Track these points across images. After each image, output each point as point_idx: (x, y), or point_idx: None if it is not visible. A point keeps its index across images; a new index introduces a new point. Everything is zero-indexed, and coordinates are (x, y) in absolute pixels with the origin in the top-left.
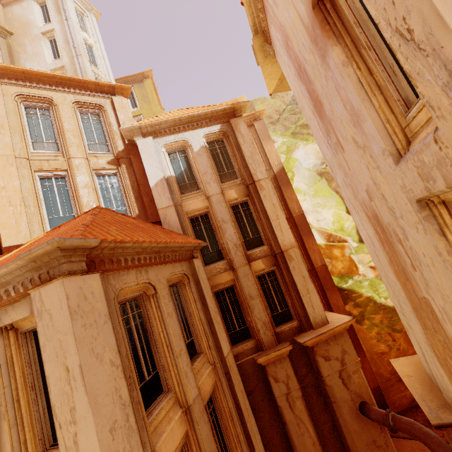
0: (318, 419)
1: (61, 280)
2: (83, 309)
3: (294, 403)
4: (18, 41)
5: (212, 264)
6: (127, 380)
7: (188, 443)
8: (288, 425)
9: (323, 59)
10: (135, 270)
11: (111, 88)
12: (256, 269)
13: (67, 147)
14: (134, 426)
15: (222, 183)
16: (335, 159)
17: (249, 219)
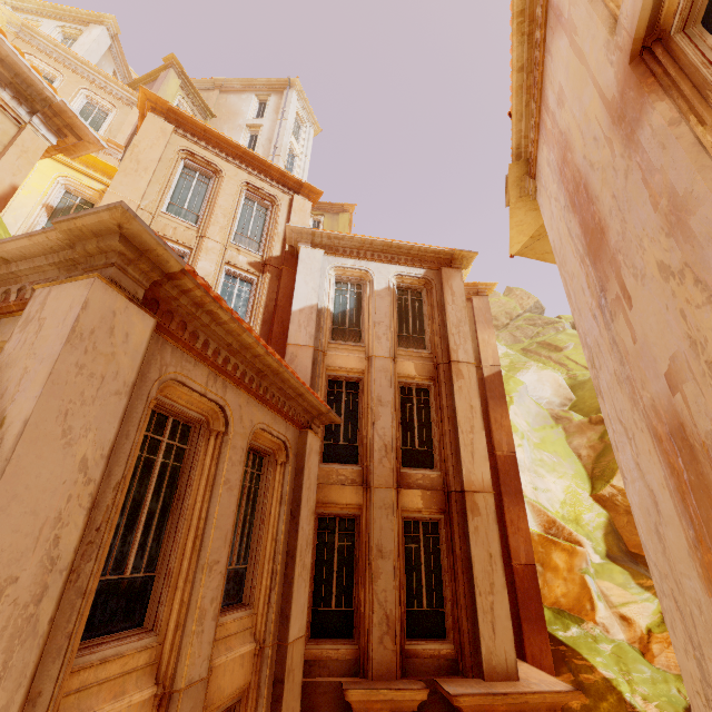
0: None
1: (92, 279)
2: (96, 344)
3: None
4: (217, 125)
5: (335, 464)
6: (90, 530)
7: None
8: None
9: (630, 139)
10: (213, 372)
11: (298, 186)
12: (407, 504)
13: (208, 223)
14: (42, 626)
15: (399, 348)
16: (607, 335)
17: (423, 417)
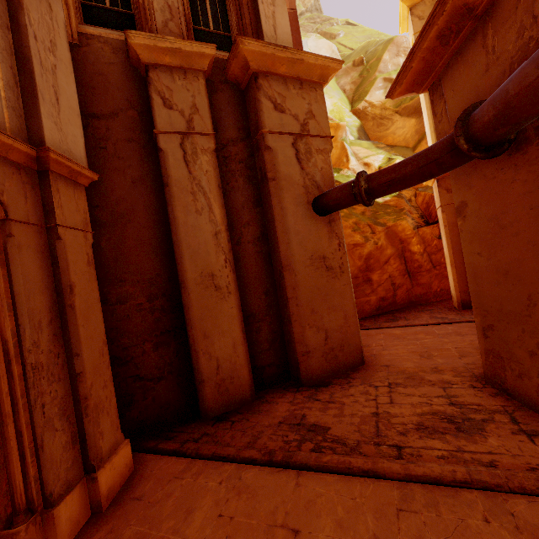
0: (238, 216)
1: None
2: None
3: (194, 156)
4: None
5: None
6: None
7: None
8: (172, 187)
9: None
10: None
11: None
12: None
13: None
14: None
15: None
16: None
17: None
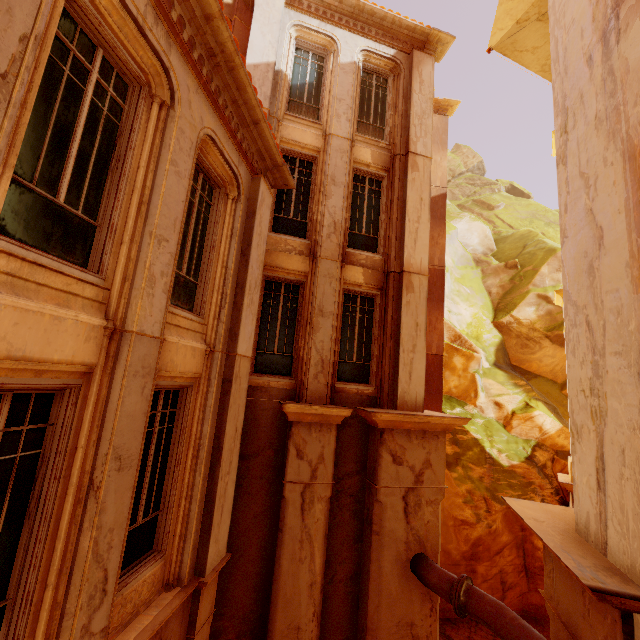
0: (337, 553)
1: None
2: None
3: (311, 504)
4: None
5: (284, 234)
6: None
7: (84, 394)
8: (284, 535)
9: None
10: (152, 7)
11: None
12: (349, 278)
13: None
14: None
15: (358, 133)
16: (601, 71)
17: (373, 206)
